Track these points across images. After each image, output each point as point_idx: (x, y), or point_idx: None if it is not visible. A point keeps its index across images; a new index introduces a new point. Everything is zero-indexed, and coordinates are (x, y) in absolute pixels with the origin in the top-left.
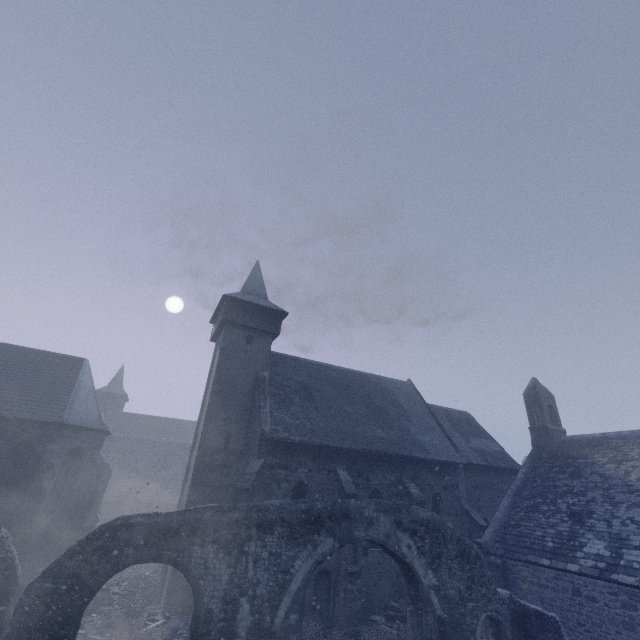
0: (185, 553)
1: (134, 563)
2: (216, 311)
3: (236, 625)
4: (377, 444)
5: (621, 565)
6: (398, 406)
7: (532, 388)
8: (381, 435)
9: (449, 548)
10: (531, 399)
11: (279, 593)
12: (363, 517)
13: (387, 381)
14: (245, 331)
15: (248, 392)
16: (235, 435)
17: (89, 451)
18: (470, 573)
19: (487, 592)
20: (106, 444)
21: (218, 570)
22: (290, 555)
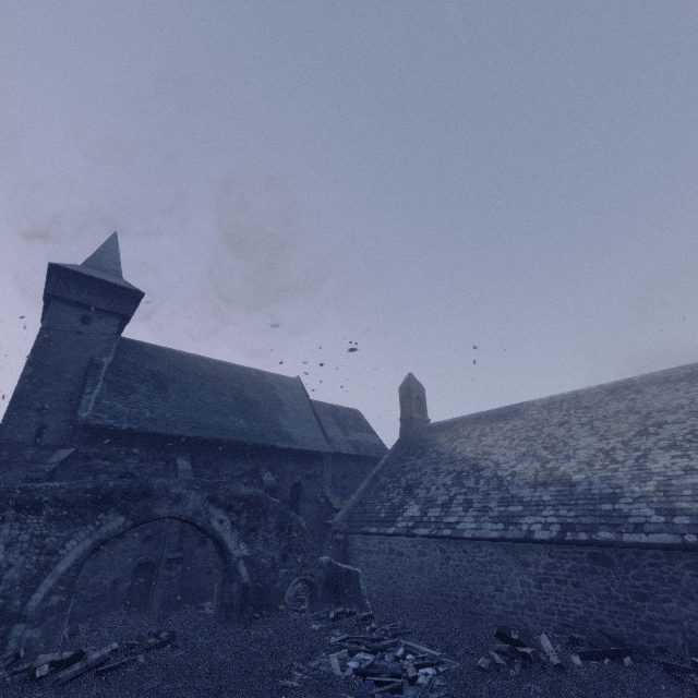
0: None
1: None
2: (47, 286)
3: None
4: (234, 434)
5: (424, 521)
6: (275, 400)
7: (406, 382)
8: (243, 426)
9: (269, 521)
10: (404, 392)
11: (39, 576)
12: (169, 495)
13: (271, 376)
14: (81, 310)
15: (78, 379)
16: (53, 427)
17: None
18: (289, 543)
19: (304, 559)
20: None
21: None
22: (62, 536)
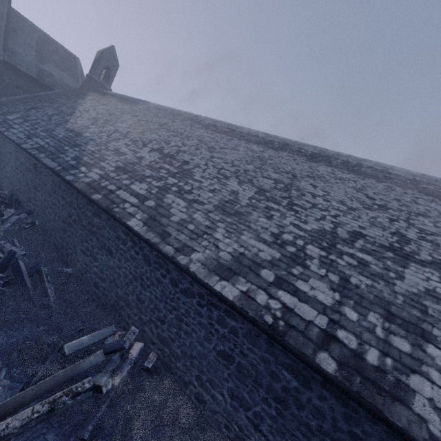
0: None
1: None
2: None
3: None
4: None
5: (6, 122)
6: None
7: (104, 49)
8: None
9: None
10: (98, 56)
11: None
12: None
13: None
14: None
15: None
16: None
17: None
18: None
19: None
20: None
21: None
22: None
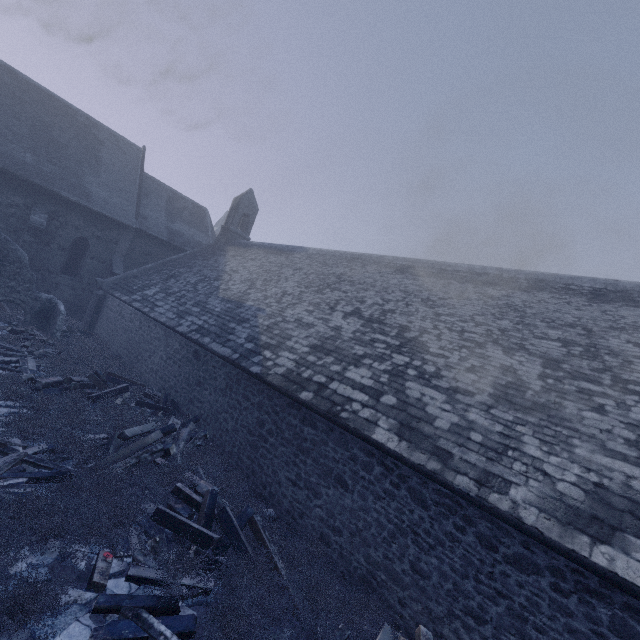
0: None
1: None
2: None
3: None
4: (6, 161)
5: (147, 299)
6: (93, 155)
7: (242, 195)
8: (26, 160)
9: None
10: (235, 204)
11: None
12: None
13: (105, 131)
14: None
15: None
16: None
17: None
18: (0, 268)
19: (17, 286)
20: None
21: None
22: None
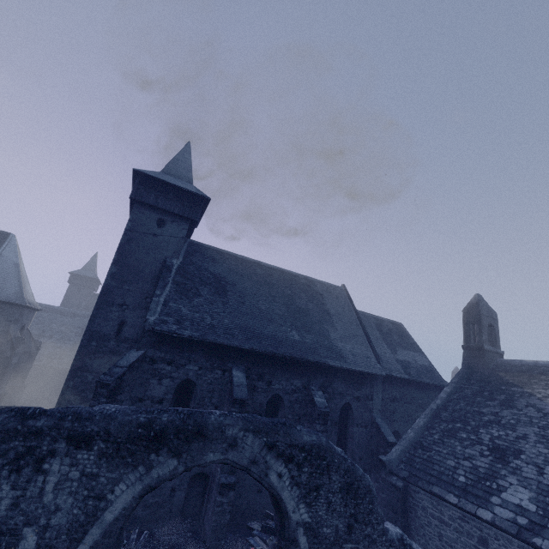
0: None
1: None
2: None
3: None
4: (286, 347)
5: None
6: (324, 310)
7: (474, 305)
8: (294, 338)
9: (333, 479)
10: (471, 316)
11: (85, 523)
12: (224, 437)
13: (318, 284)
14: (157, 213)
15: (152, 279)
16: (131, 322)
17: (4, 323)
18: (355, 510)
19: (372, 532)
20: (67, 319)
21: None
22: (111, 477)
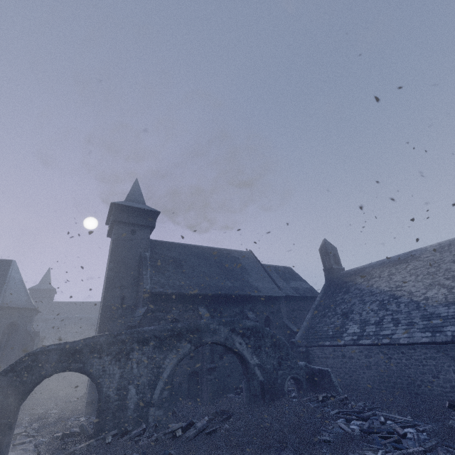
0: (88, 363)
1: (52, 373)
2: (108, 215)
3: (127, 402)
4: (226, 290)
5: (364, 335)
6: (241, 266)
7: (323, 245)
8: (229, 285)
9: (266, 341)
10: (323, 252)
11: (155, 380)
12: (209, 329)
13: (235, 252)
14: (130, 226)
15: (135, 267)
16: (128, 296)
17: (23, 324)
18: (280, 354)
19: (291, 364)
20: (41, 324)
21: (112, 371)
22: (161, 357)
